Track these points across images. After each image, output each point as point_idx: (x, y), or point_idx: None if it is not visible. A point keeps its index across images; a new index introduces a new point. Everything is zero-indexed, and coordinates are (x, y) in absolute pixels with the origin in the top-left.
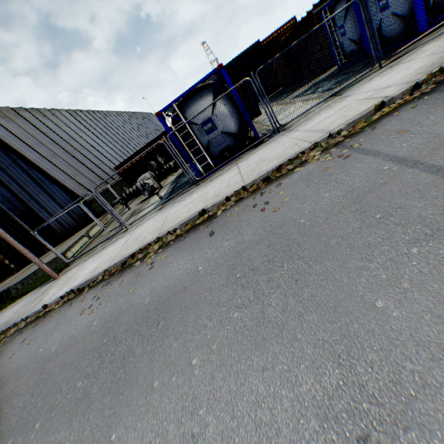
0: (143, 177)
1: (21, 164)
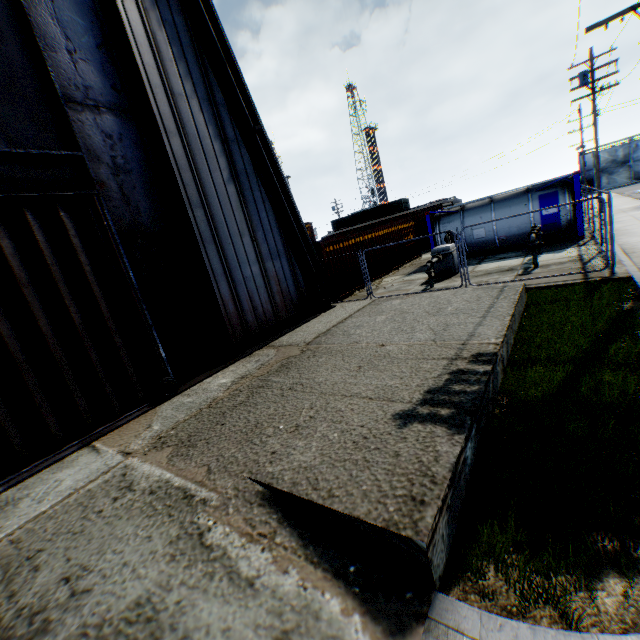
0: (453, 246)
1: (221, 118)
